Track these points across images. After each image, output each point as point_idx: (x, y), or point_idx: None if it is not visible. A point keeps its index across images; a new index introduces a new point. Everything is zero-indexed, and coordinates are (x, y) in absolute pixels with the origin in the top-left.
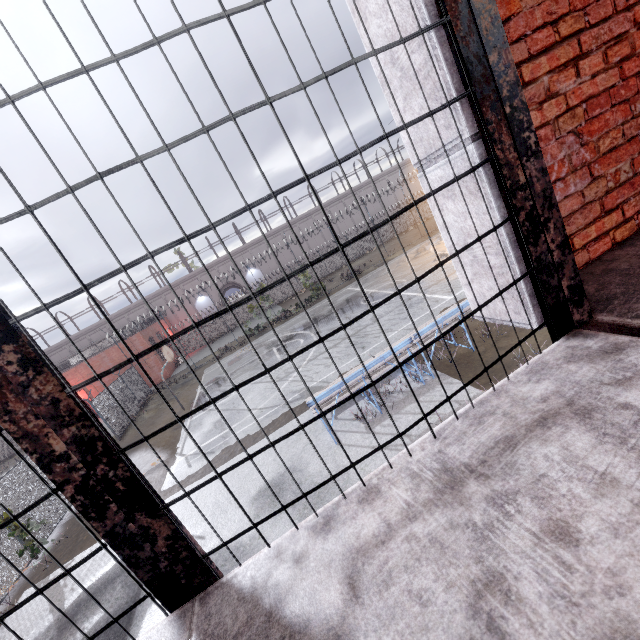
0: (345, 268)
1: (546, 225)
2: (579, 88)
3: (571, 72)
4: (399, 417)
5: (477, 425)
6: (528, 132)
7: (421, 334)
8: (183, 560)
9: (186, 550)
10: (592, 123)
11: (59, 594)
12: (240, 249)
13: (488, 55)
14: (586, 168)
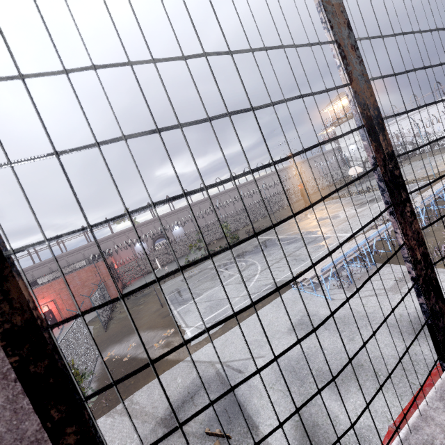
0: (242, 229)
1: None
2: None
3: None
4: (367, 283)
5: None
6: None
7: (371, 237)
8: None
9: None
10: None
11: (142, 412)
12: (171, 212)
13: None
14: None
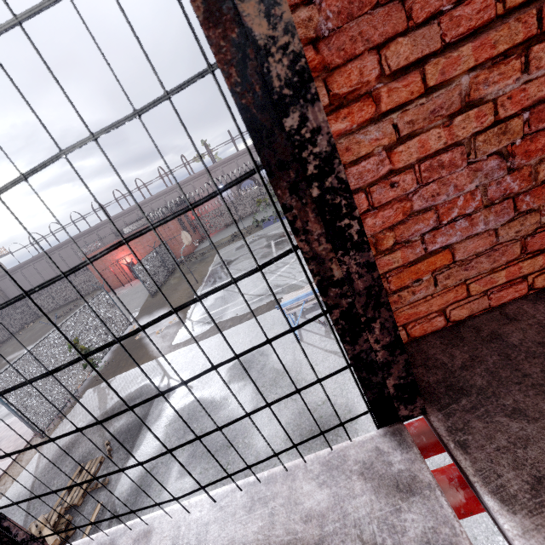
0: None
1: (369, 325)
2: (524, 88)
3: (514, 64)
4: None
5: (247, 511)
6: (348, 219)
7: None
8: (6, 542)
9: (7, 537)
10: (535, 139)
11: (104, 399)
12: None
13: (283, 117)
14: (510, 200)
